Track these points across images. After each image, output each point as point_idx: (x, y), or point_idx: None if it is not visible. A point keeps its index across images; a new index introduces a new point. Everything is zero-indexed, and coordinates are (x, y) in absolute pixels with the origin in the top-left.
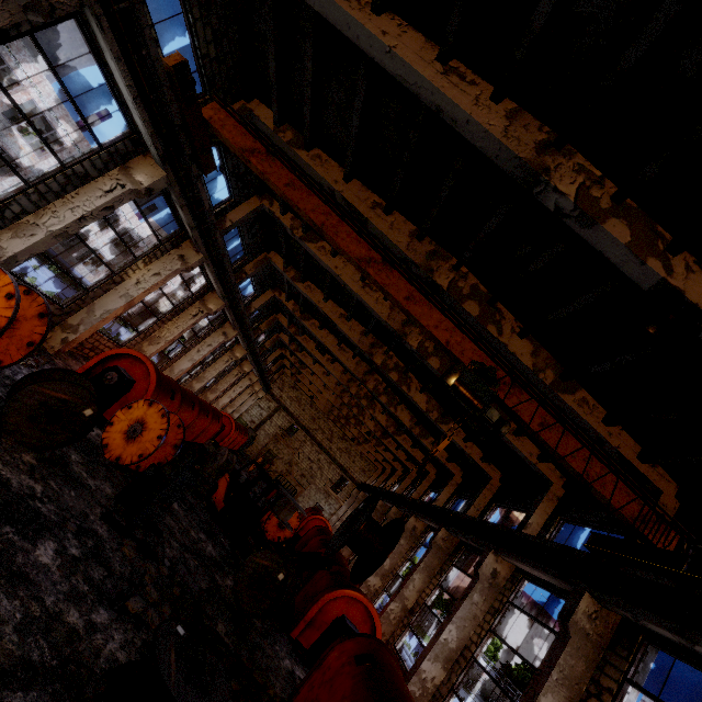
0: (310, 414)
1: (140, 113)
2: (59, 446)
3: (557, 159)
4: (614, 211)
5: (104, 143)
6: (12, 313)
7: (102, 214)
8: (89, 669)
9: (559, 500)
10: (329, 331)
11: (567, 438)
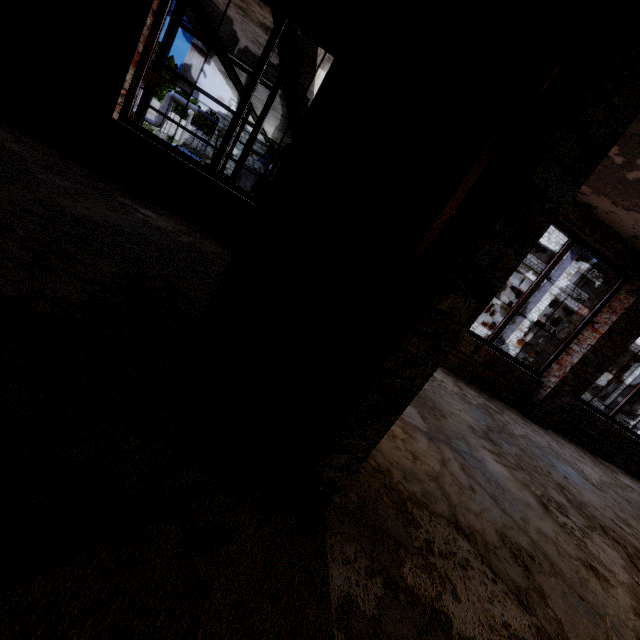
0: None
1: None
2: None
3: None
4: None
5: None
6: None
7: None
8: None
9: None
10: None
11: None
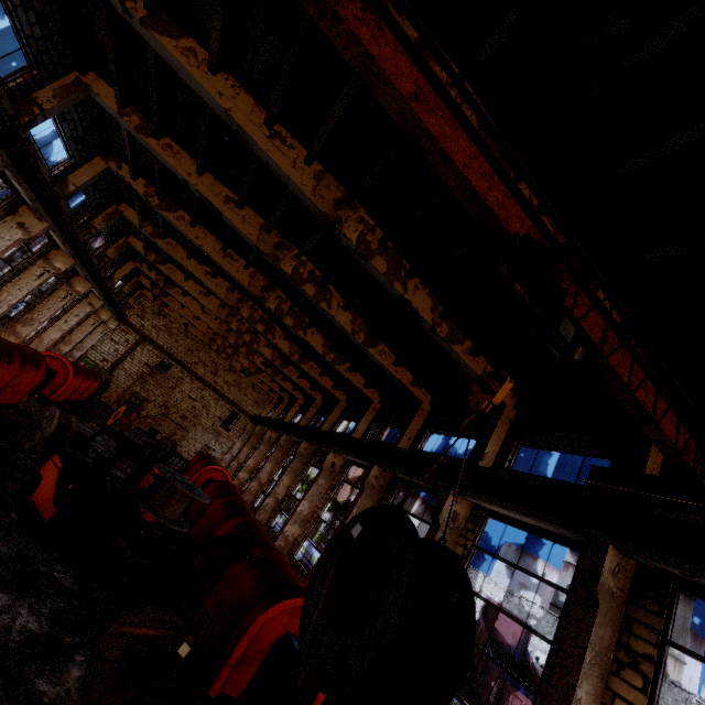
0: (186, 345)
1: None
2: None
3: None
4: None
5: None
6: None
7: None
8: None
9: (512, 423)
10: (207, 230)
11: (626, 358)
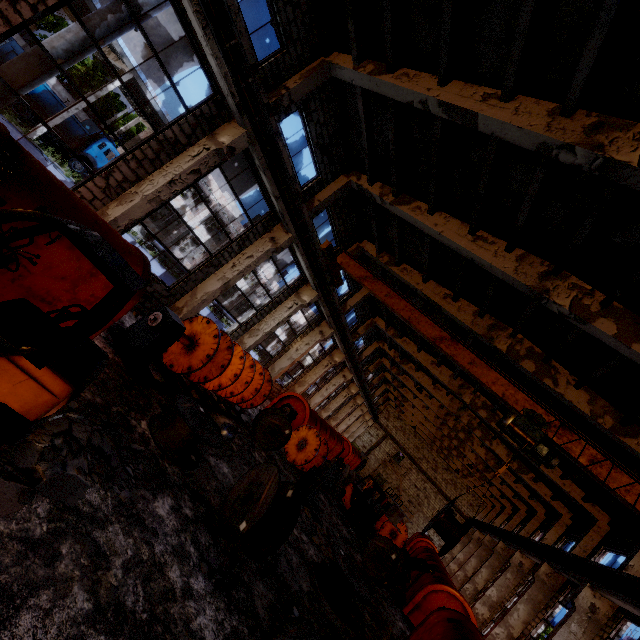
0: (414, 443)
1: (309, 272)
2: (274, 449)
3: (555, 282)
4: (602, 312)
5: (289, 284)
6: (262, 382)
7: (286, 319)
8: (306, 556)
9: None
10: (424, 373)
11: (619, 474)
